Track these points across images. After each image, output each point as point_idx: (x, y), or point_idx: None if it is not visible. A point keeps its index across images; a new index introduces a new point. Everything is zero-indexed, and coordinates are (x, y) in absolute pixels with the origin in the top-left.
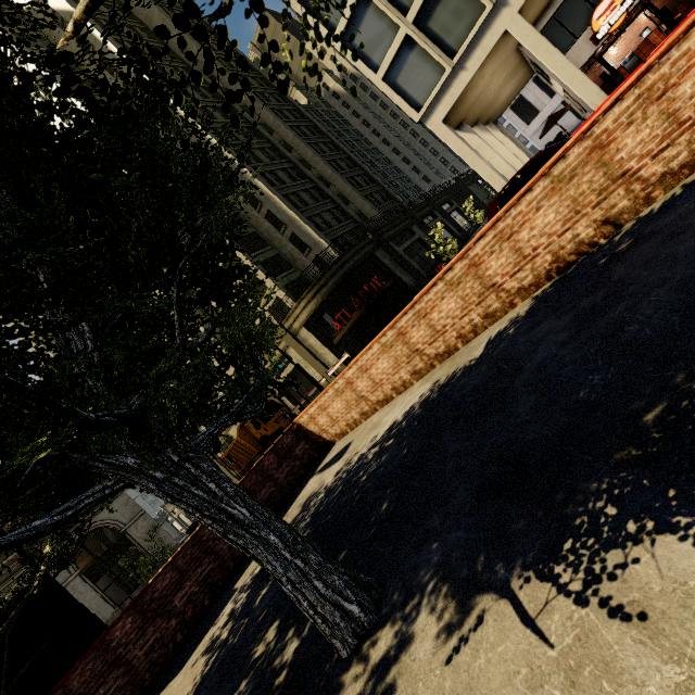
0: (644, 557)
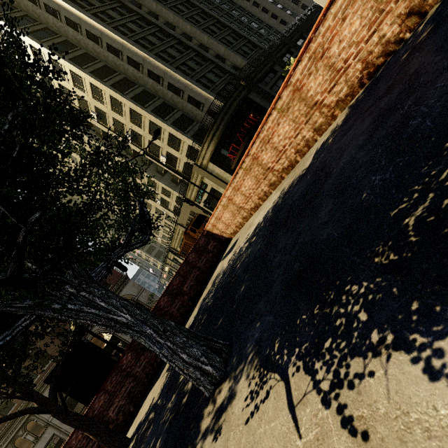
0: (378, 372)
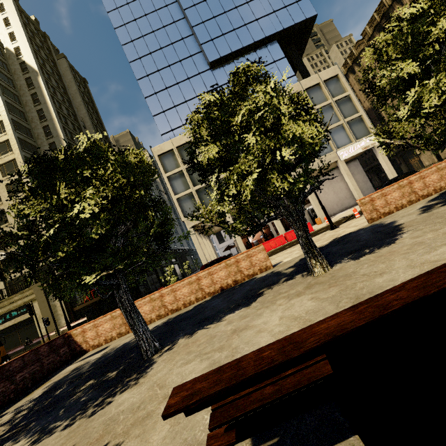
0: (227, 316)
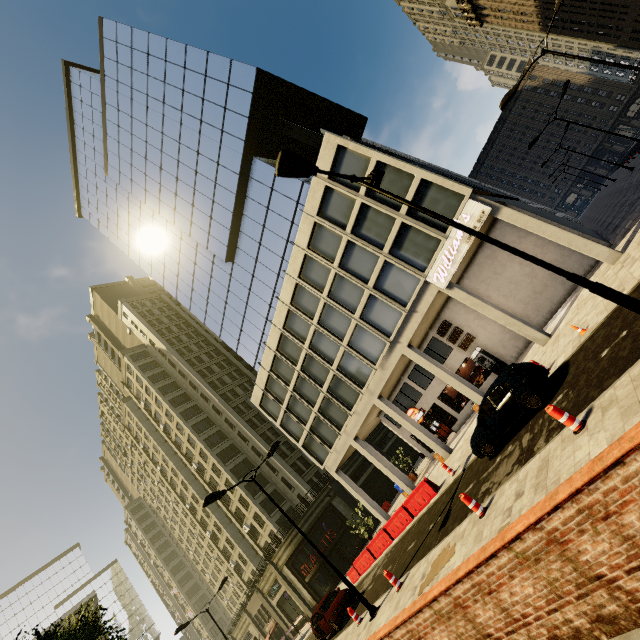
0: None
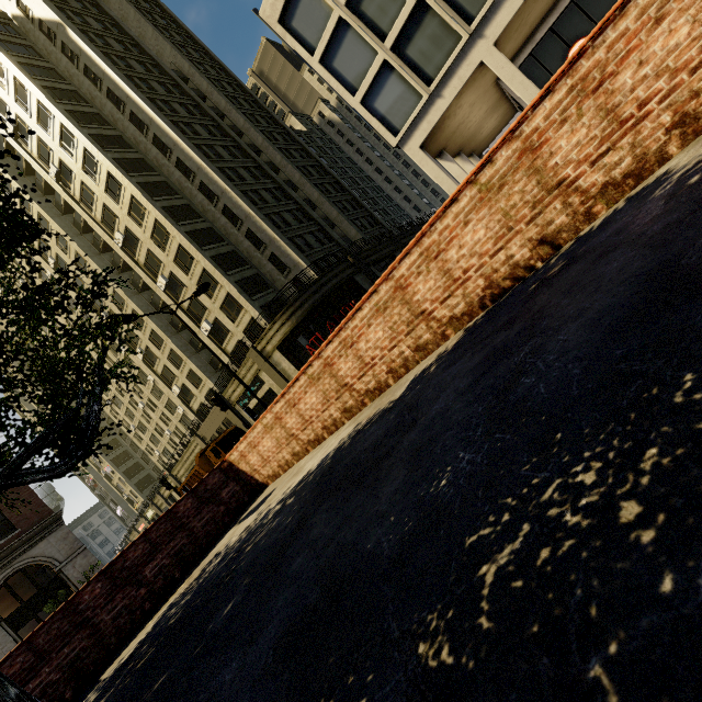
0: None
